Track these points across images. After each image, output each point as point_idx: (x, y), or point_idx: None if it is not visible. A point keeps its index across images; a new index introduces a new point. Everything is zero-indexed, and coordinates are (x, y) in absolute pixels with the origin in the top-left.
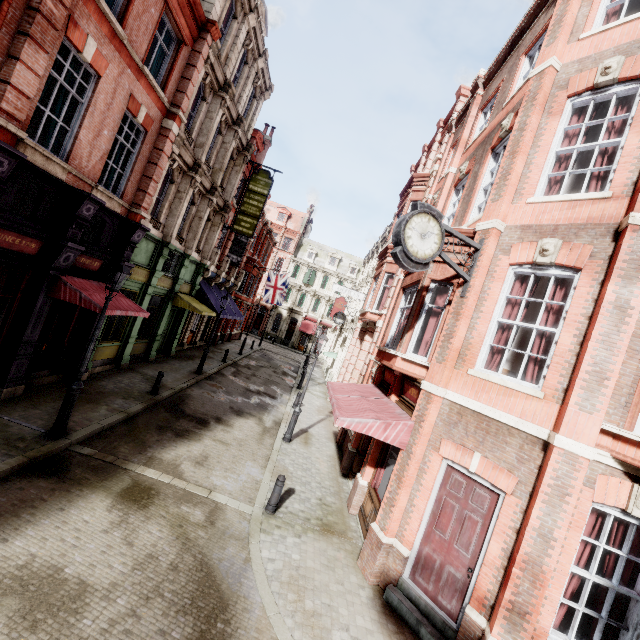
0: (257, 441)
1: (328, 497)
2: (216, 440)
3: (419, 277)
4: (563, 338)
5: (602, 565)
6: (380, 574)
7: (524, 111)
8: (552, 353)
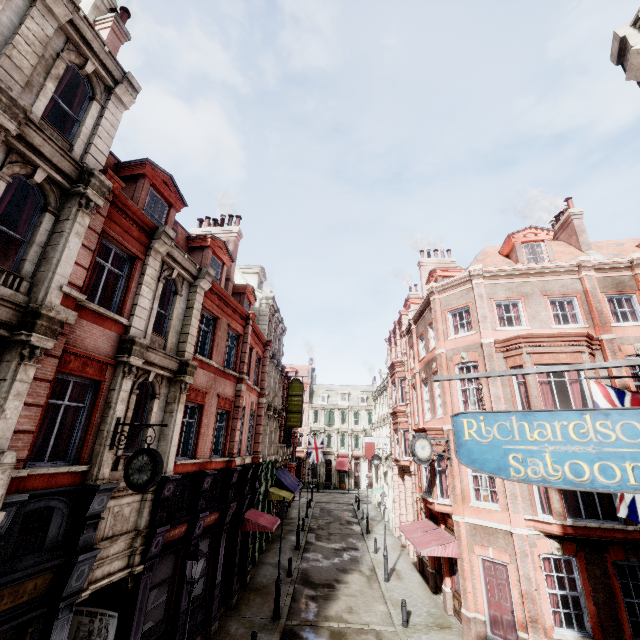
0: (369, 588)
1: (432, 609)
2: (347, 595)
3: None
4: (497, 480)
5: (562, 585)
6: (477, 638)
7: (440, 371)
8: (496, 487)
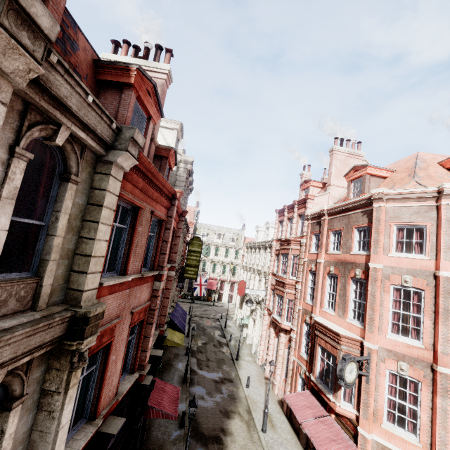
0: (251, 441)
1: None
2: None
3: (334, 353)
4: (422, 416)
5: None
6: None
7: (371, 285)
8: (419, 422)
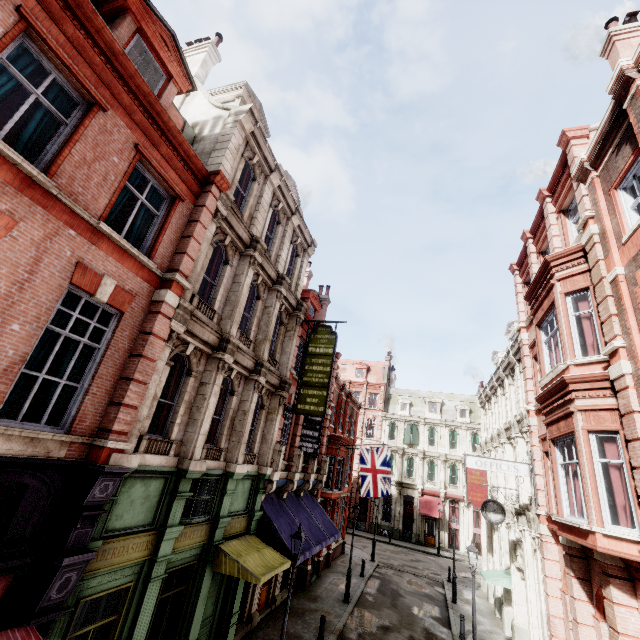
0: None
1: None
2: None
3: None
4: None
5: None
6: None
7: None
8: None
